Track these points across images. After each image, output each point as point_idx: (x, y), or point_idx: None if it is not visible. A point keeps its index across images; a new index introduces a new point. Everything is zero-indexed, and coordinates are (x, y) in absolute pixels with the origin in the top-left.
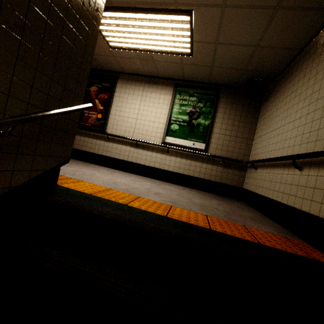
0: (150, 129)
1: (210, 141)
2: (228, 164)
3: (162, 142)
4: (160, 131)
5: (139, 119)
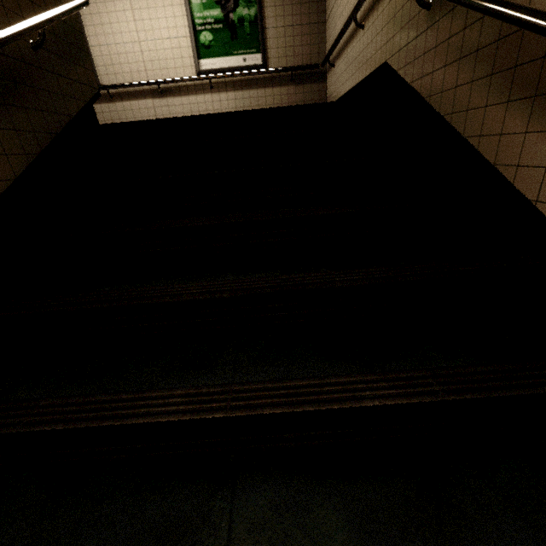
0: (169, 54)
1: (266, 46)
2: (301, 78)
3: (197, 73)
4: (187, 53)
5: (143, 40)
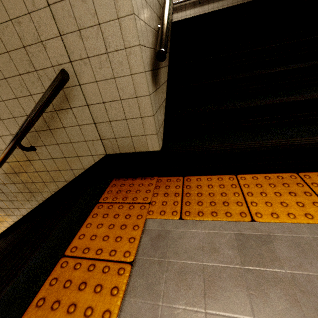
0: None
1: None
2: None
3: None
4: None
5: None
